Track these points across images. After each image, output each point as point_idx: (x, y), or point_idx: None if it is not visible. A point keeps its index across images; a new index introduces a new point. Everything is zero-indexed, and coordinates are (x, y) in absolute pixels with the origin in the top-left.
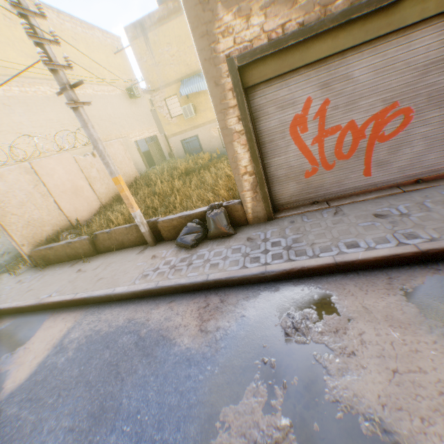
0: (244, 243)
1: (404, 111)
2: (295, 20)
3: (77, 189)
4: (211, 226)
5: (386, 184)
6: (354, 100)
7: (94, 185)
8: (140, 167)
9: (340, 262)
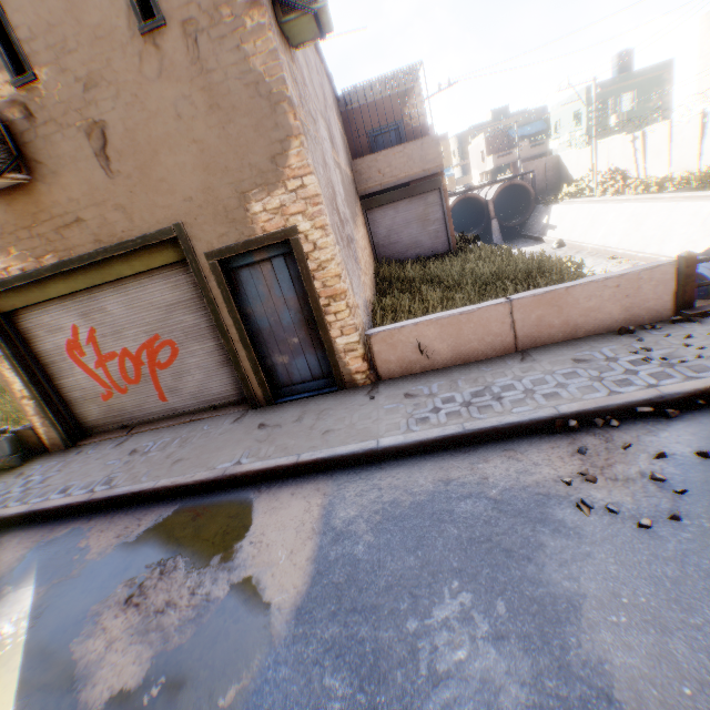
0: (11, 480)
1: (170, 342)
2: (17, 265)
3: None
4: None
5: (187, 410)
6: (119, 330)
7: None
8: None
9: (31, 511)
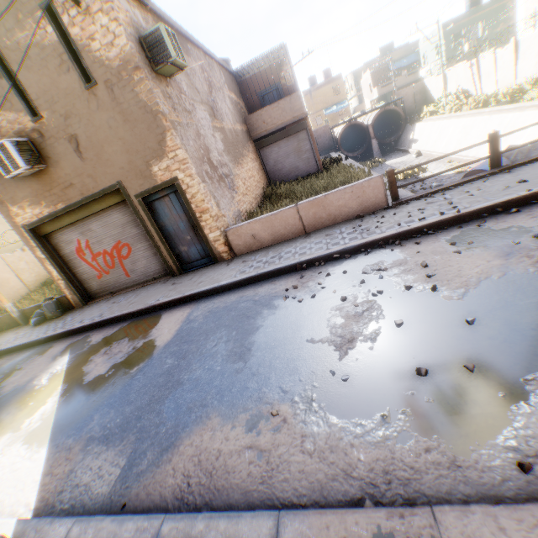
0: (58, 321)
1: (126, 244)
2: (47, 210)
3: (4, 281)
4: (46, 312)
5: (141, 281)
6: (100, 240)
7: (23, 276)
8: None
9: (67, 331)
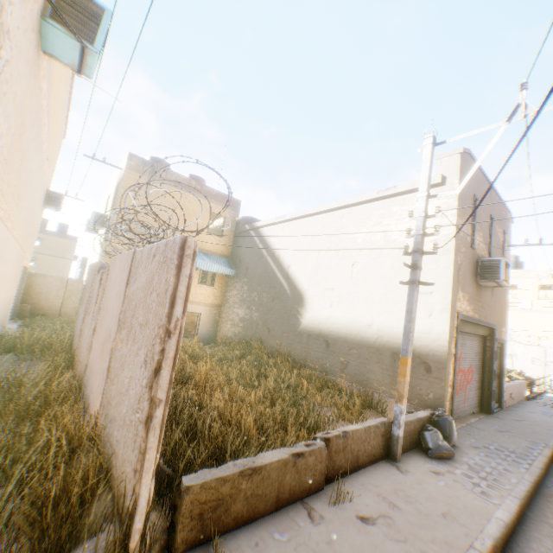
0: (479, 450)
1: (471, 370)
2: (470, 312)
3: None
4: (452, 432)
5: (467, 412)
6: (465, 357)
7: None
8: (10, 314)
9: (548, 457)
